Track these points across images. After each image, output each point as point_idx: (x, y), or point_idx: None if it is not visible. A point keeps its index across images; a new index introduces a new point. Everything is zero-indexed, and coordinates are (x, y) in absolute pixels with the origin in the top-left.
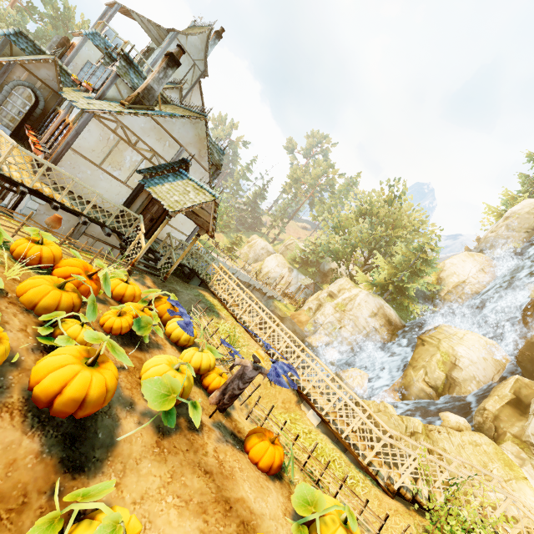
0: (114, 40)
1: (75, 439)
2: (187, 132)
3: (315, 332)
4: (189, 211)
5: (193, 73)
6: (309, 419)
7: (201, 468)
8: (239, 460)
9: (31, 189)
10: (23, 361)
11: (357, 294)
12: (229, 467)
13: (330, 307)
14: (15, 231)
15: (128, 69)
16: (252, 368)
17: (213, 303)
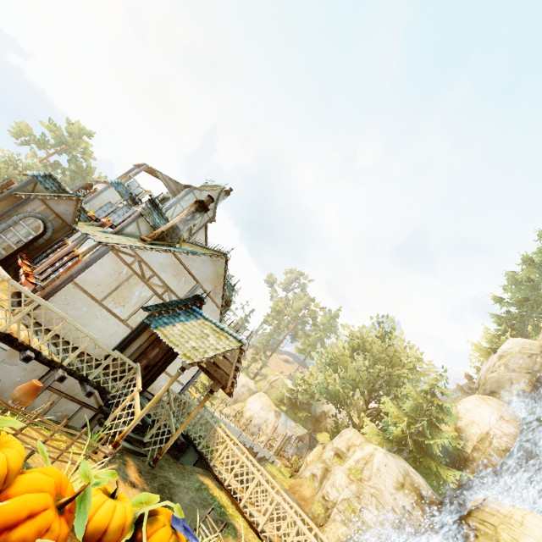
0: (135, 189)
1: None
2: (206, 268)
3: (328, 517)
4: (209, 361)
5: (202, 218)
6: None
7: None
8: None
9: (1, 333)
10: None
11: (372, 453)
12: None
13: (342, 474)
14: None
15: (152, 210)
16: None
17: (221, 502)
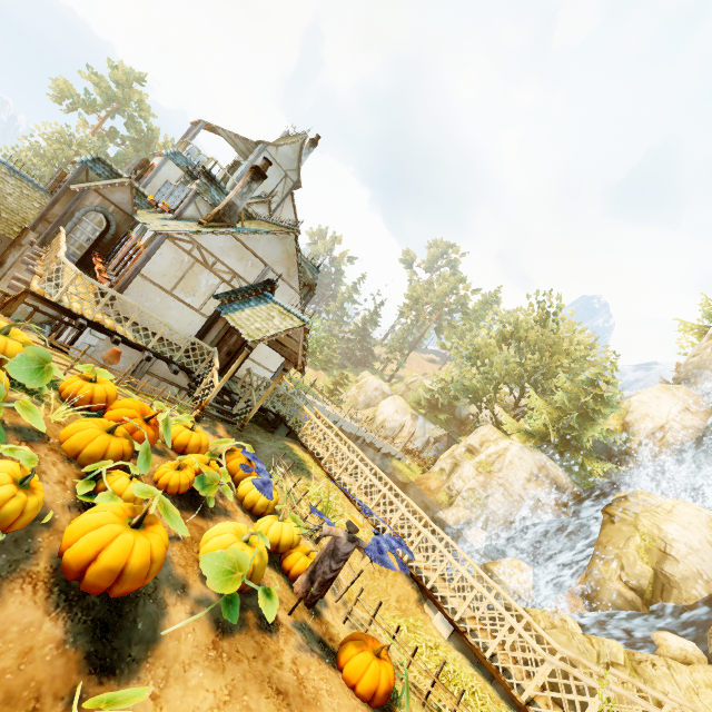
0: (197, 157)
1: (108, 628)
2: (273, 249)
3: (451, 504)
4: (273, 340)
5: (284, 184)
6: (437, 627)
7: (272, 685)
8: (327, 680)
9: (91, 322)
10: (57, 520)
11: (507, 447)
12: (312, 688)
13: (470, 467)
14: (67, 368)
15: (209, 186)
16: (345, 541)
17: (303, 458)
